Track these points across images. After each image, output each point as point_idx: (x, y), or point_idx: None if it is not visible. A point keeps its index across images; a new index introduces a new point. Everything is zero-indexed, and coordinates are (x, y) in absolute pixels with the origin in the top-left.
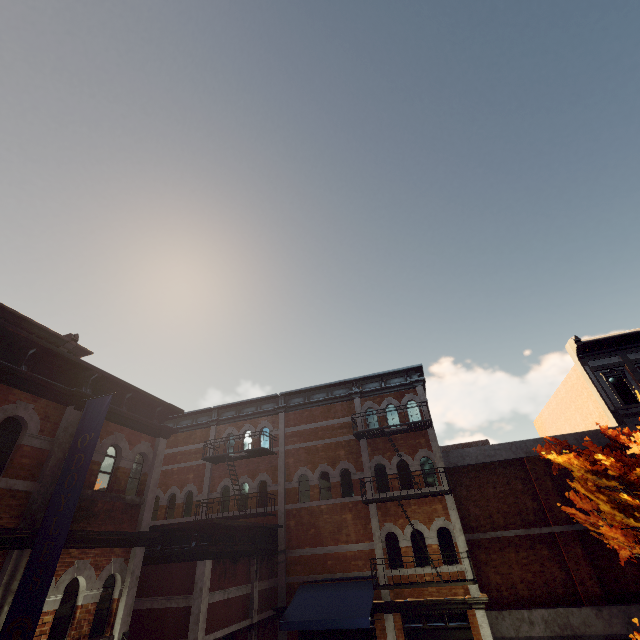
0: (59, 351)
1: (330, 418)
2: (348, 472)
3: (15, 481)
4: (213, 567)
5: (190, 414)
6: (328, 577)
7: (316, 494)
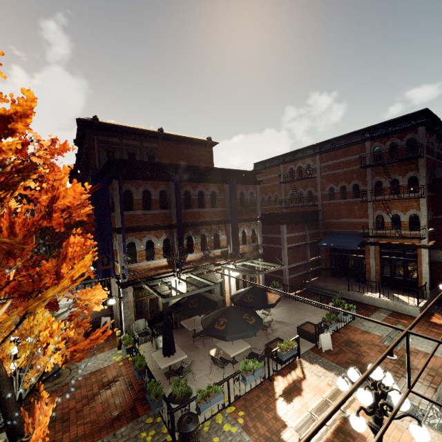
0: (215, 168)
1: (348, 156)
2: (358, 186)
3: (220, 208)
4: (287, 227)
5: (269, 160)
6: (343, 231)
7: (338, 197)
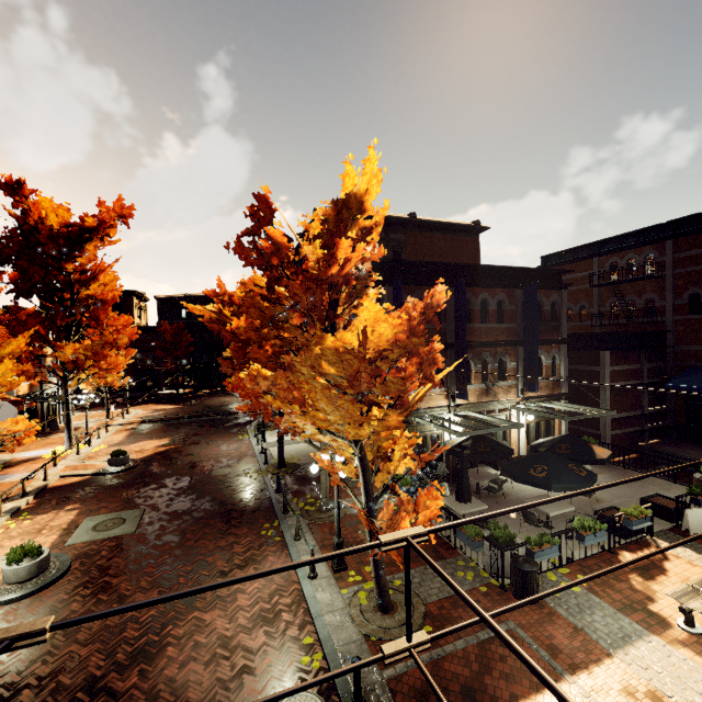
0: (505, 267)
1: None
2: None
3: (509, 324)
4: (610, 355)
5: (571, 250)
6: None
7: None
